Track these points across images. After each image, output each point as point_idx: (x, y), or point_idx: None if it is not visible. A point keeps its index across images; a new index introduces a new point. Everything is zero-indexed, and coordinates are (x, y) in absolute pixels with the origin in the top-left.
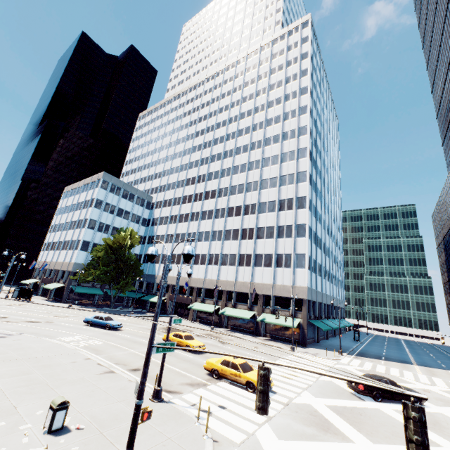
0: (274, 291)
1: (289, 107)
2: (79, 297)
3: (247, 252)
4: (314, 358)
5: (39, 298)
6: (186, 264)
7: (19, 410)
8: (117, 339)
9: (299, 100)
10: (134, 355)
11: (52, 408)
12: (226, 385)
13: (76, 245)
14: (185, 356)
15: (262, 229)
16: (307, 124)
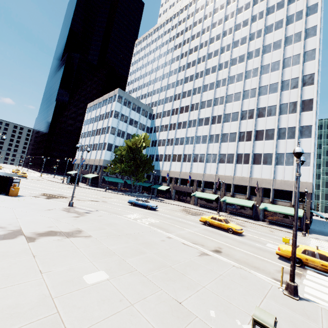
0: (274, 185)
1: (293, 9)
2: (108, 184)
3: (244, 152)
4: None
5: (81, 184)
6: (186, 161)
7: (187, 308)
8: (164, 219)
9: None
10: (195, 235)
11: (264, 327)
12: (320, 276)
13: (103, 147)
14: (234, 237)
15: (261, 132)
16: (317, 24)
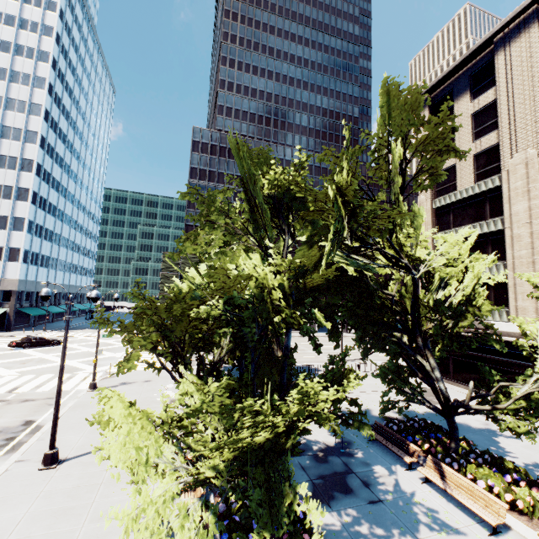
0: None
1: (21, 66)
2: None
3: None
4: (8, 337)
5: None
6: None
7: None
8: None
9: (37, 65)
10: None
11: None
12: None
13: None
14: None
15: None
16: (43, 104)
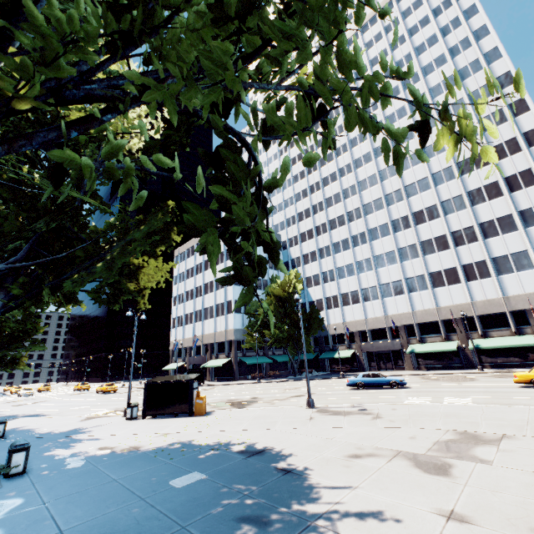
0: None
1: (463, 61)
2: (248, 370)
3: (474, 259)
4: None
5: None
6: (371, 300)
7: None
8: (460, 393)
9: (479, 46)
10: None
11: None
12: None
13: (226, 309)
14: None
15: (490, 223)
16: (509, 70)
